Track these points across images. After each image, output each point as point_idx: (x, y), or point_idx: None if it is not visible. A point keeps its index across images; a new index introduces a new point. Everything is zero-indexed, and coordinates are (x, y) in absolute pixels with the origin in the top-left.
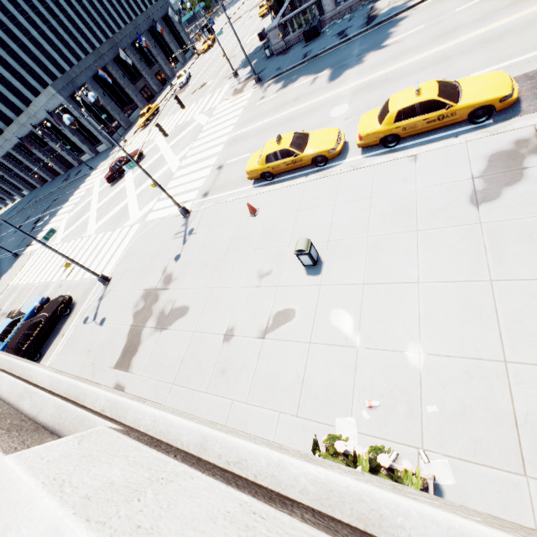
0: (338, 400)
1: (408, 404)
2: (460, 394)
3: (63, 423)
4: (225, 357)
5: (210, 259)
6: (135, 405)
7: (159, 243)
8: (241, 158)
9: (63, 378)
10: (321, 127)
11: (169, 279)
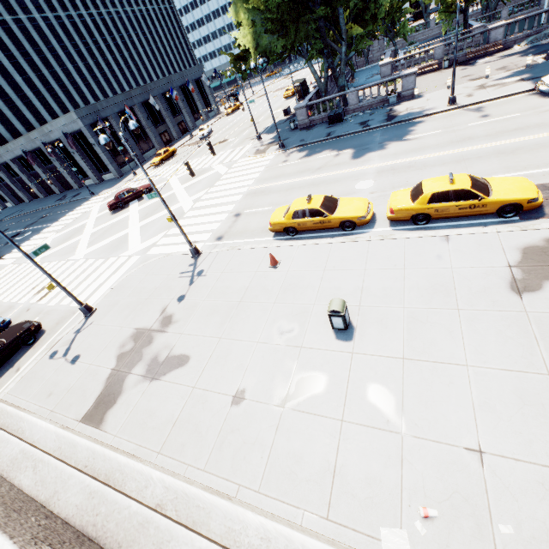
0: (382, 502)
1: (474, 518)
2: (538, 512)
3: (102, 524)
4: (232, 426)
5: (220, 305)
6: (223, 505)
7: (161, 280)
8: (261, 209)
9: (80, 441)
10: (347, 195)
11: (169, 321)
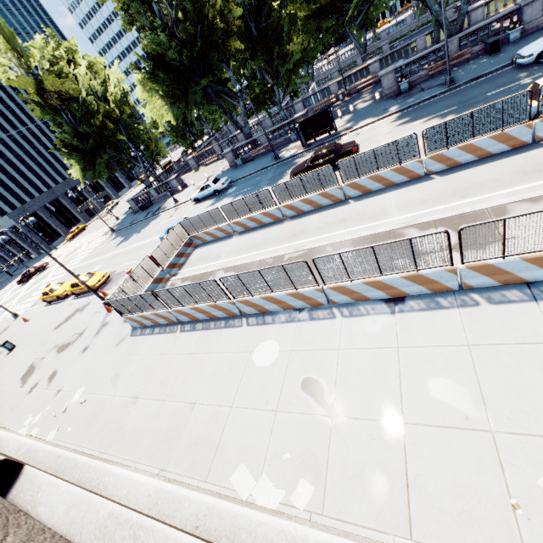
0: None
1: None
2: None
3: None
4: None
5: None
6: None
7: None
8: None
9: None
10: None
11: None
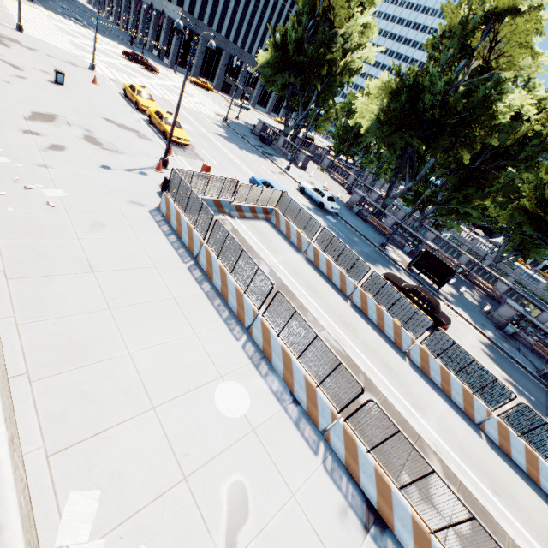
0: None
1: None
2: None
3: None
4: None
5: (52, 64)
6: None
7: (63, 56)
8: None
9: None
10: None
11: (31, 49)
